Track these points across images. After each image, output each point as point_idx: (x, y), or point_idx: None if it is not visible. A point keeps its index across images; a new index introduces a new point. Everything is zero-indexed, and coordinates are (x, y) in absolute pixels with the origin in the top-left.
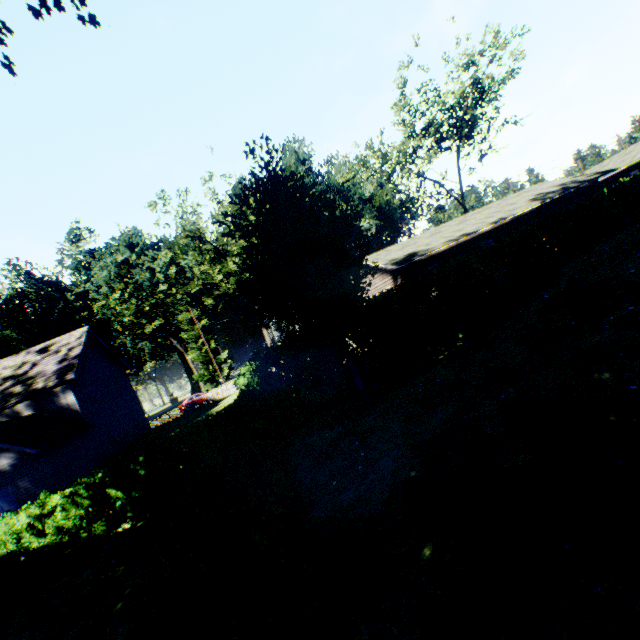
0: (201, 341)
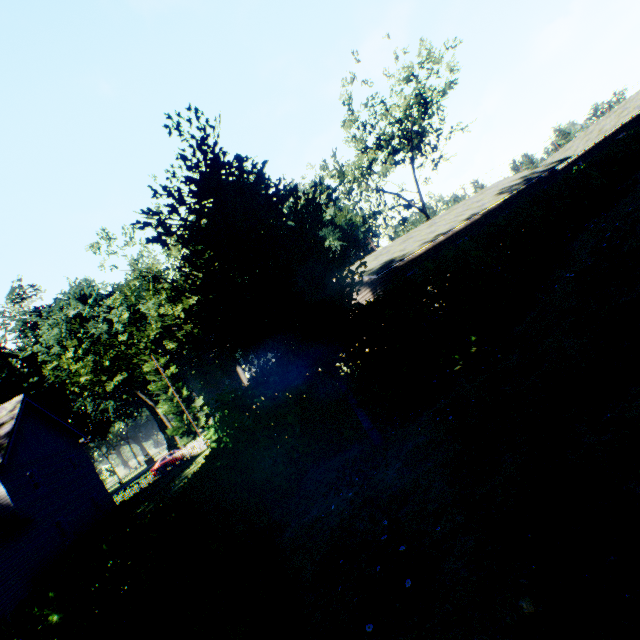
0: (171, 390)
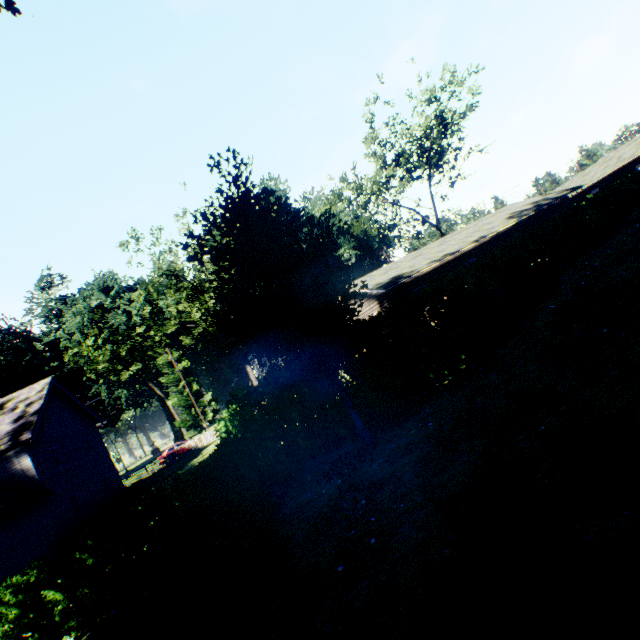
0: (182, 384)
